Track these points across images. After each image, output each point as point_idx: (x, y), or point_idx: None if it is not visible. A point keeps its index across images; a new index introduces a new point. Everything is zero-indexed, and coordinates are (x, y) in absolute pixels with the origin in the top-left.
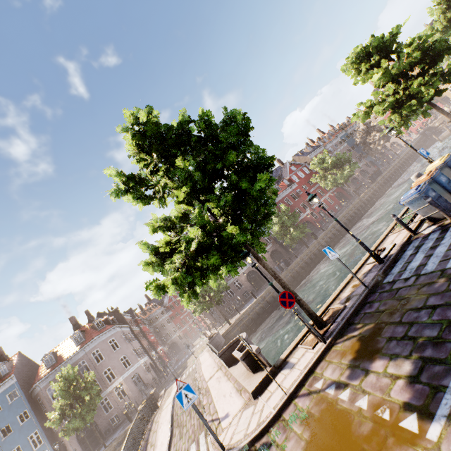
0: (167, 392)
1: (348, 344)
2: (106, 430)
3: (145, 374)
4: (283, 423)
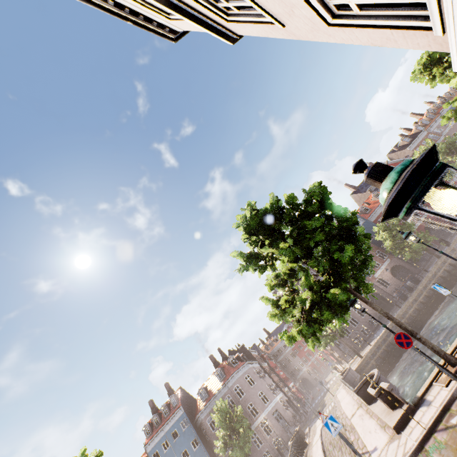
0: (311, 430)
1: None
2: None
3: (284, 411)
4: (425, 453)
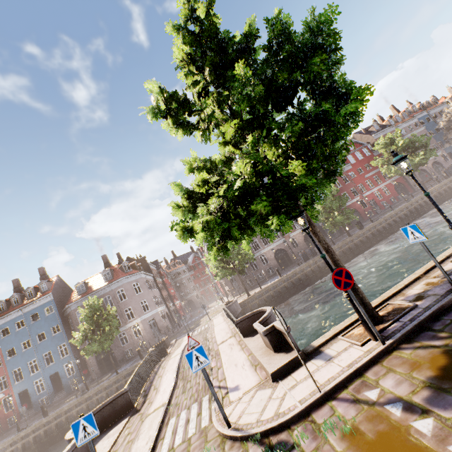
0: (177, 343)
1: (423, 355)
2: (120, 359)
3: (161, 321)
4: (313, 426)
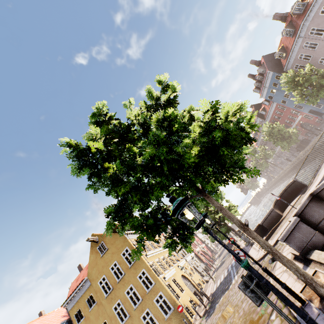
0: None
1: None
2: None
3: None
4: (269, 296)
